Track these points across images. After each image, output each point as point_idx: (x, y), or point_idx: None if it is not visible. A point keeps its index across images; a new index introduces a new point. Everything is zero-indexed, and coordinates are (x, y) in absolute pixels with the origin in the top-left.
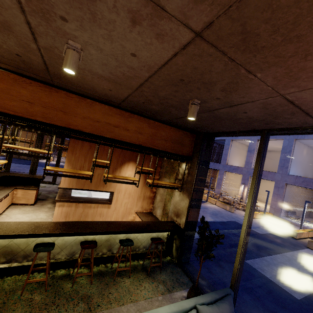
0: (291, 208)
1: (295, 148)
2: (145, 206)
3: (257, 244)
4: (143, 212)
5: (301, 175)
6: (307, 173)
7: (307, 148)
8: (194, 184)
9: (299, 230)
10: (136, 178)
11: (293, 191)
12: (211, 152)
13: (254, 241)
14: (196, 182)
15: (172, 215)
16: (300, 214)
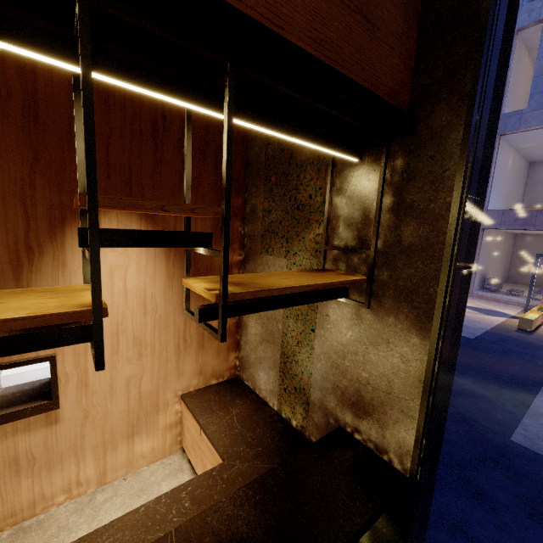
0: (486, 273)
1: (498, 154)
2: (210, 364)
3: (490, 371)
4: (207, 387)
5: (503, 208)
6: (510, 204)
7: (513, 155)
8: (456, 256)
9: (527, 313)
10: (151, 275)
11: (491, 241)
12: (504, 75)
13: (479, 364)
14: (460, 247)
15: (331, 402)
16: (497, 280)
